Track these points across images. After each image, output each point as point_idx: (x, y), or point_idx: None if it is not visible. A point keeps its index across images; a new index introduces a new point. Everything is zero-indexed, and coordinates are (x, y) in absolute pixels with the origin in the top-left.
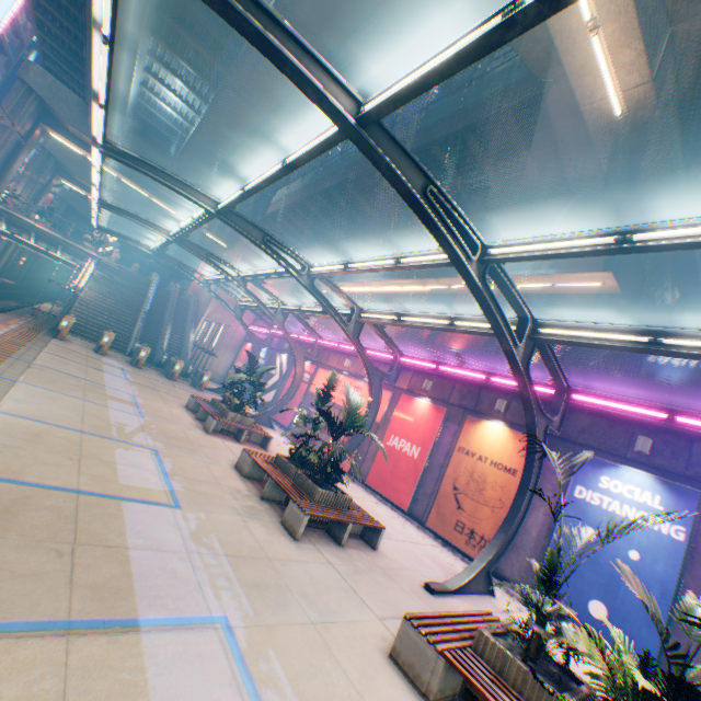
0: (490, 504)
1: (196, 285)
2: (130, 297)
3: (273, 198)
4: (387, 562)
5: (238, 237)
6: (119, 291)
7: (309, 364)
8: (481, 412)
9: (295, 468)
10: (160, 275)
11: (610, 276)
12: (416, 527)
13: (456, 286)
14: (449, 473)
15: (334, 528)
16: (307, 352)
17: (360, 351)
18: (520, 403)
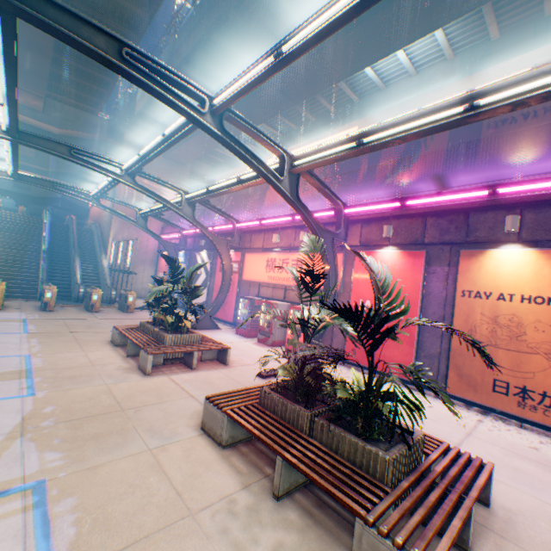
0: (540, 351)
1: (94, 213)
2: (23, 241)
3: (137, 96)
4: (536, 535)
5: (115, 150)
6: (8, 238)
7: (232, 253)
8: (478, 241)
9: (306, 413)
10: (49, 211)
11: (547, 51)
12: (434, 398)
13: (354, 132)
14: (459, 326)
15: (432, 514)
16: (228, 240)
17: (303, 212)
18: (540, 213)
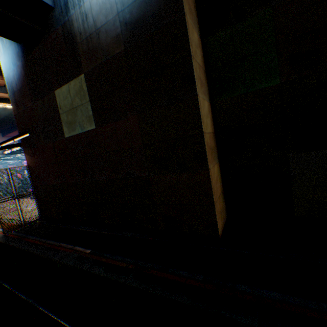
0: None
1: None
2: None
3: None
4: None
5: None
6: None
7: None
8: None
9: None
10: None
11: None
12: None
13: None
14: None
15: None
16: None
17: None
18: None
